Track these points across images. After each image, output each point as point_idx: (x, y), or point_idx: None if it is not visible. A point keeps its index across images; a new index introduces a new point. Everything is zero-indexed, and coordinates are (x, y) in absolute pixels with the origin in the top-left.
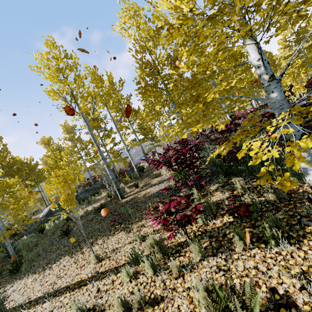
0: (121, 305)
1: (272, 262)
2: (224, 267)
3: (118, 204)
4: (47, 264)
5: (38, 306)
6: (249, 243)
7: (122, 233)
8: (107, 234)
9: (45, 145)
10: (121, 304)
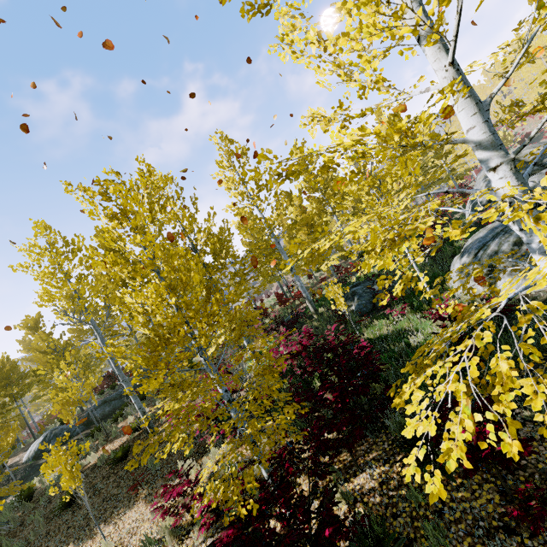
0: None
1: None
2: None
3: (147, 445)
4: None
5: None
6: None
7: (143, 505)
8: (126, 505)
9: (29, 329)
10: None
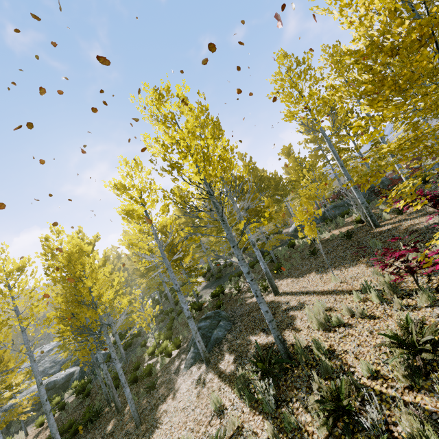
0: (348, 311)
1: None
2: None
3: (369, 233)
4: (300, 274)
5: (297, 296)
6: None
7: (363, 266)
8: (350, 263)
9: (285, 155)
10: (347, 310)
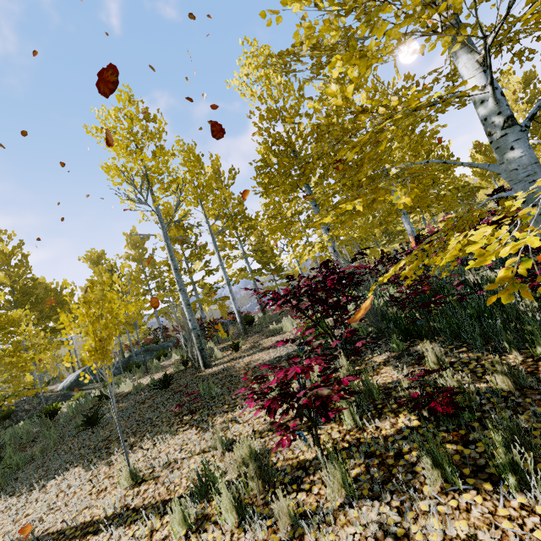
0: None
1: (514, 530)
2: (397, 528)
3: (196, 376)
4: (40, 479)
5: None
6: (455, 479)
7: (192, 432)
8: (165, 430)
9: (91, 262)
10: None
